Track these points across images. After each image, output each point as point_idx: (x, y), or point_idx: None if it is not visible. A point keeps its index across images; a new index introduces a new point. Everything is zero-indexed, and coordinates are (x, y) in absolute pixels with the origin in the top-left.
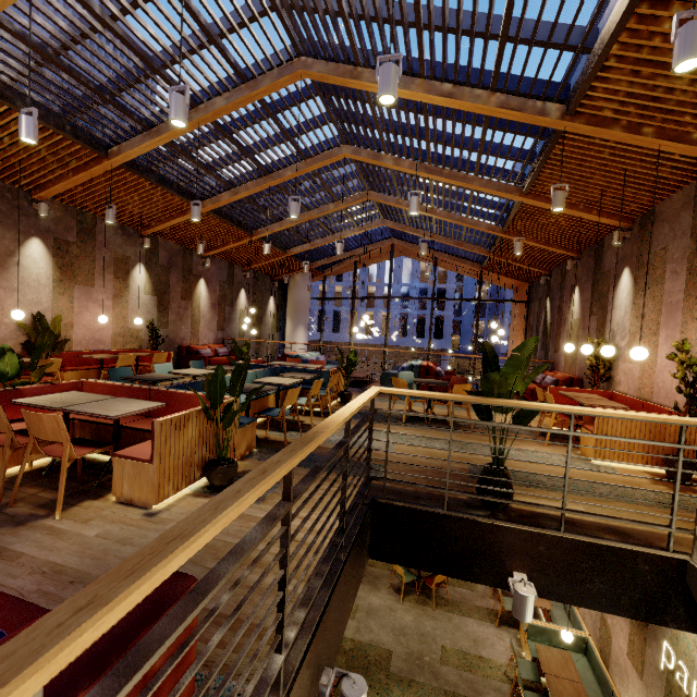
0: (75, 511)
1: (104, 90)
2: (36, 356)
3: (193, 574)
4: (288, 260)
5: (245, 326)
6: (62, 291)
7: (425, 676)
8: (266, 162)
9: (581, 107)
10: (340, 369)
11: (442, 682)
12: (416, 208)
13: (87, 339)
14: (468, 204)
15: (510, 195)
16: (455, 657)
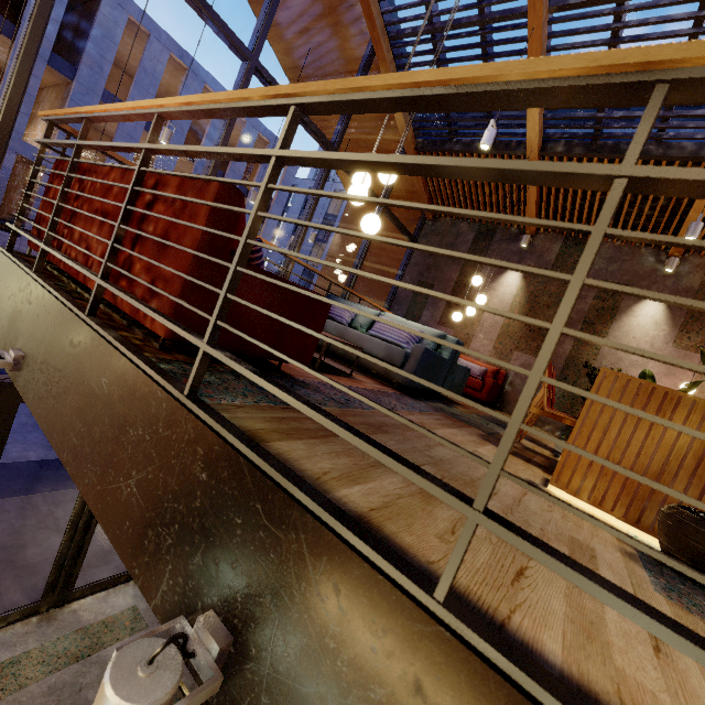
0: (516, 458)
1: None
2: None
3: (411, 454)
4: None
5: None
6: None
7: None
8: None
9: None
10: None
11: None
12: None
13: None
14: None
15: None
16: None
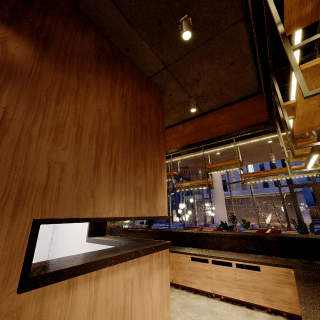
0: None
1: None
2: None
3: None
4: None
5: None
6: None
7: None
8: None
9: None
10: None
11: None
12: None
13: None
14: None
15: None
16: None
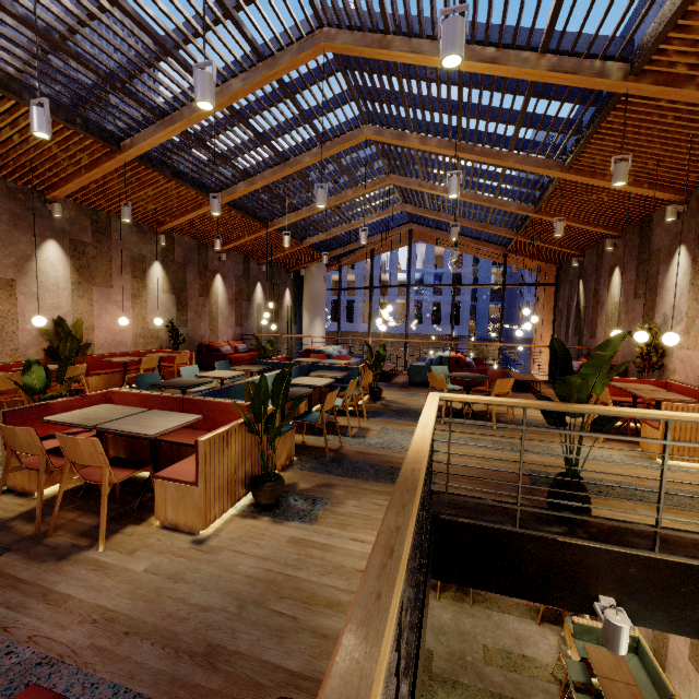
0: (119, 539)
1: (114, 78)
2: (63, 367)
3: (258, 619)
4: (303, 251)
5: (264, 321)
6: (81, 294)
7: (469, 677)
8: (283, 149)
9: (648, 64)
10: (369, 365)
11: (487, 683)
12: (456, 190)
13: (109, 341)
14: (499, 183)
15: (549, 171)
16: (498, 656)
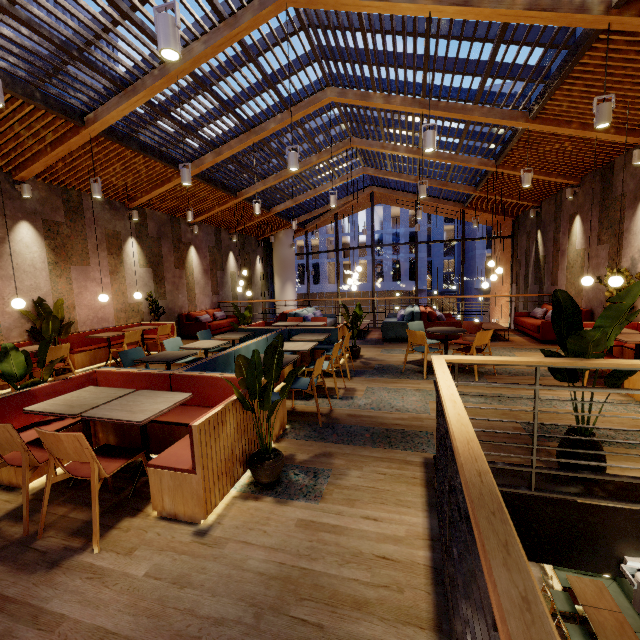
0: (114, 537)
1: (70, 46)
2: (43, 351)
3: (279, 631)
4: (271, 219)
5: (240, 288)
6: (59, 273)
7: None
8: (248, 116)
9: None
10: (347, 325)
11: None
12: (433, 143)
13: (91, 318)
14: (461, 139)
15: (515, 122)
16: None
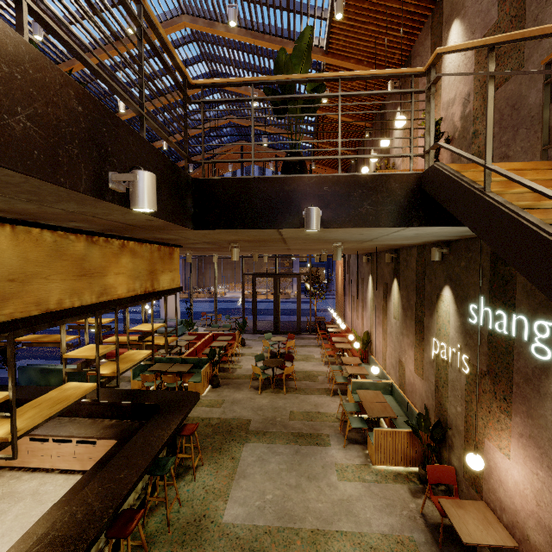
0: None
1: None
2: None
3: None
4: None
5: None
6: None
7: (277, 428)
8: (113, 23)
9: None
10: None
11: (290, 429)
12: (234, 17)
13: None
14: None
15: (315, 55)
16: (300, 415)
